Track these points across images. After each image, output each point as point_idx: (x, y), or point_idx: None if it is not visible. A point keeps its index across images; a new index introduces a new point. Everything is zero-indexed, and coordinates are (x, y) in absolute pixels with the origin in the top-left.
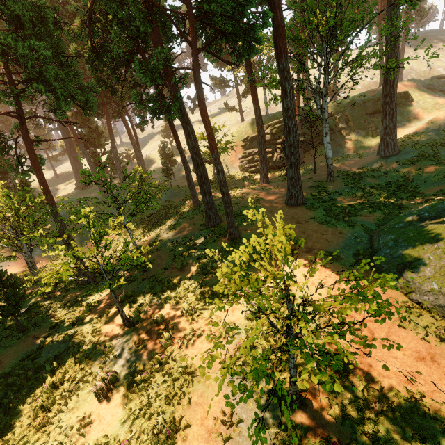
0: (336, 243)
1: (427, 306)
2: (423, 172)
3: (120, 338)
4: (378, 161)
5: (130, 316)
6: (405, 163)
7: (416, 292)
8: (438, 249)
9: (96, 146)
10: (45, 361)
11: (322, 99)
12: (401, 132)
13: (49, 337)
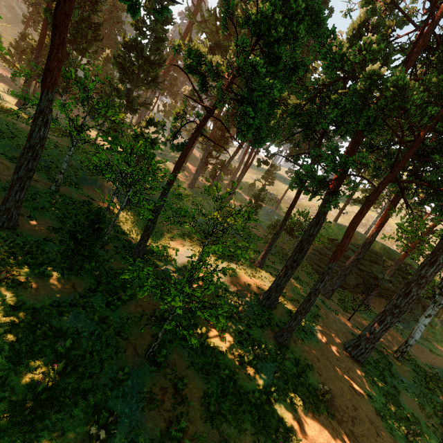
0: None
1: None
2: None
3: (137, 368)
4: None
5: (157, 349)
6: None
7: None
8: None
9: (216, 149)
10: (68, 327)
11: None
12: None
13: (83, 299)
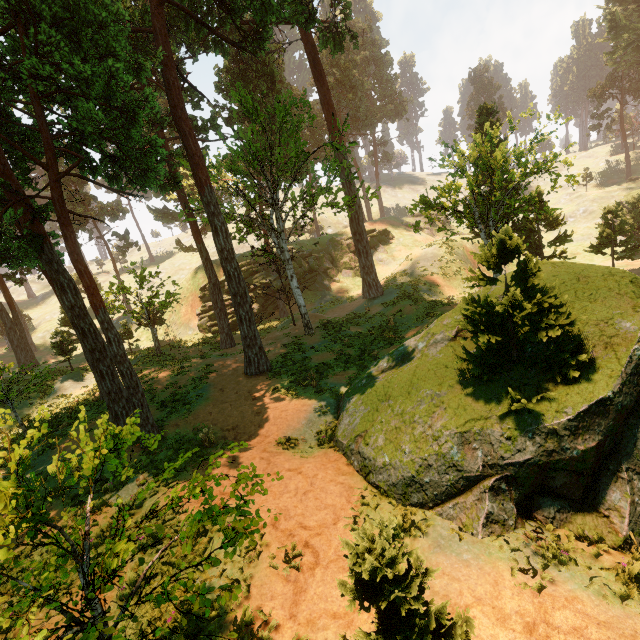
0: (297, 420)
1: (384, 489)
2: (403, 313)
3: None
4: (364, 305)
5: None
6: (388, 304)
7: (372, 472)
8: (389, 407)
9: None
10: None
11: (279, 237)
12: (388, 270)
13: None
